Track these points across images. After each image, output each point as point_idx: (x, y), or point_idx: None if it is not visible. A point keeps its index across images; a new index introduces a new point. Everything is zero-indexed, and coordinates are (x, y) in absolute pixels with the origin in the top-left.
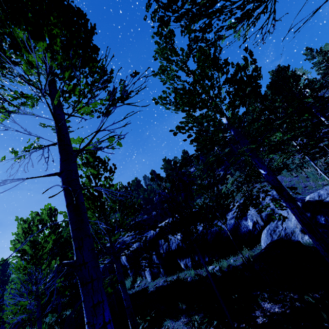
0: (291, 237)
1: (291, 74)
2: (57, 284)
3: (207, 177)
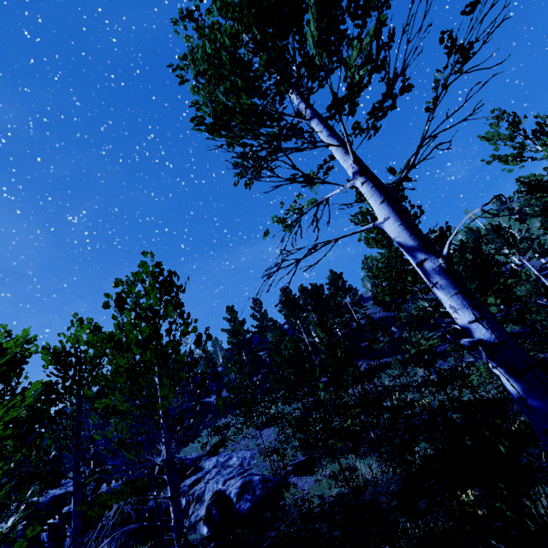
0: (197, 526)
1: (326, 296)
2: None
3: (105, 478)
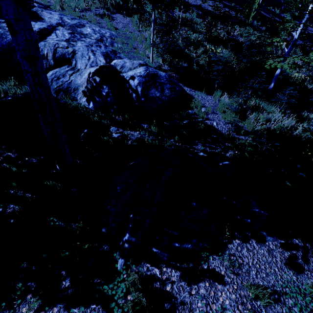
0: (72, 93)
1: None
2: None
3: None
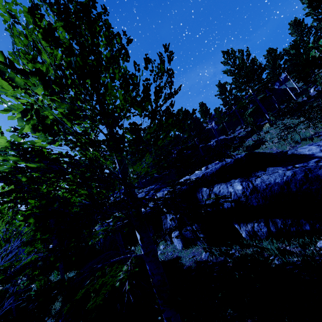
0: None
1: None
2: (30, 256)
3: None
